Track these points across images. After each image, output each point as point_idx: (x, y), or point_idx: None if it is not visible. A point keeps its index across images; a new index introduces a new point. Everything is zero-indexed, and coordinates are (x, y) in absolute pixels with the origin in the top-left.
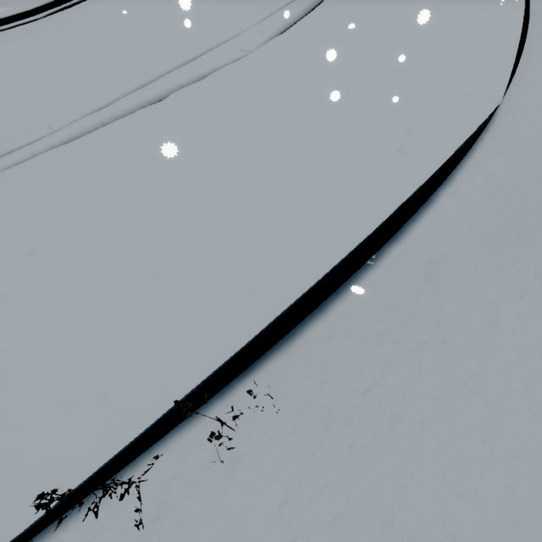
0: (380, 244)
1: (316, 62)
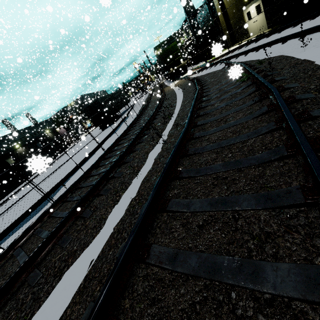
0: (11, 228)
1: (42, 186)
